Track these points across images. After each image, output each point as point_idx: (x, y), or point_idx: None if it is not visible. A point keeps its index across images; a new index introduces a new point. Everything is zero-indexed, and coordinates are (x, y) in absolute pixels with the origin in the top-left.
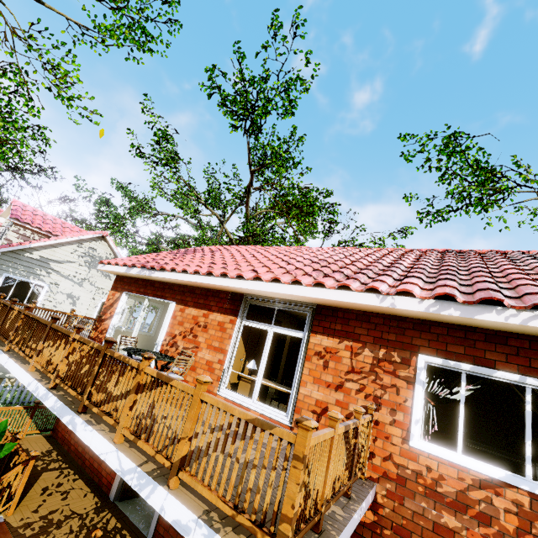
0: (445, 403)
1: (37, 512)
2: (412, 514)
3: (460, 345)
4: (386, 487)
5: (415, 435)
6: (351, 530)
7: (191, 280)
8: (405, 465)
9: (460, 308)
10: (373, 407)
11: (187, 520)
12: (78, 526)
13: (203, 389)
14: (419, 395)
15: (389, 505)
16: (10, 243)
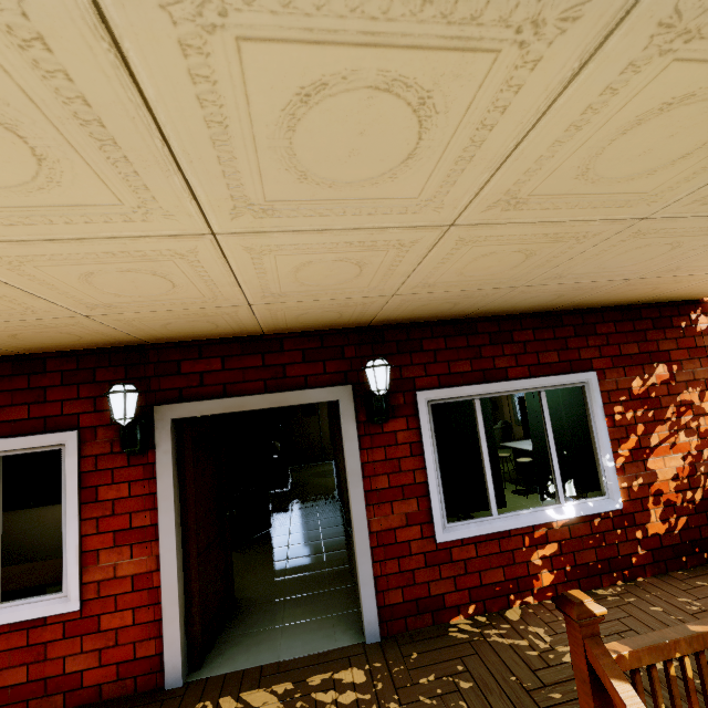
0: None
1: None
2: None
3: None
4: None
5: None
6: None
7: None
8: None
9: None
10: None
11: None
12: None
13: None
14: None
15: None
16: None
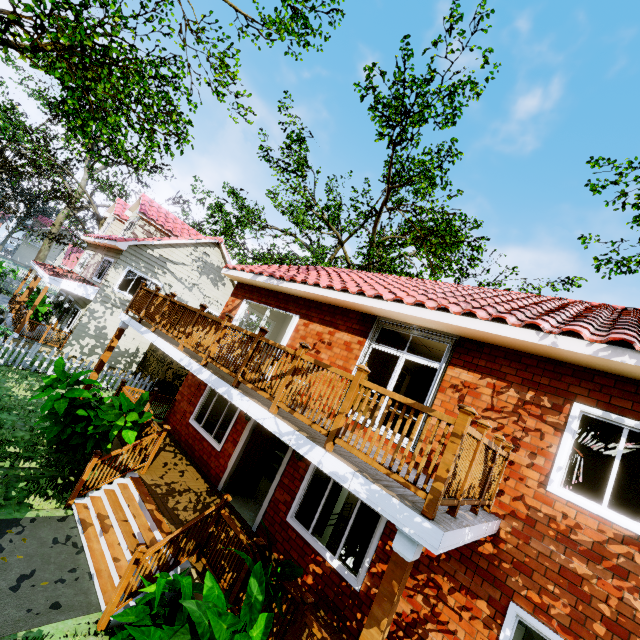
0: (596, 456)
1: (162, 478)
2: (537, 554)
3: (627, 399)
4: (512, 524)
5: (555, 481)
6: (478, 535)
7: (323, 294)
8: (538, 508)
9: (637, 356)
10: (511, 446)
11: (345, 472)
12: (195, 500)
13: (362, 377)
14: (567, 443)
15: (512, 542)
16: (136, 237)
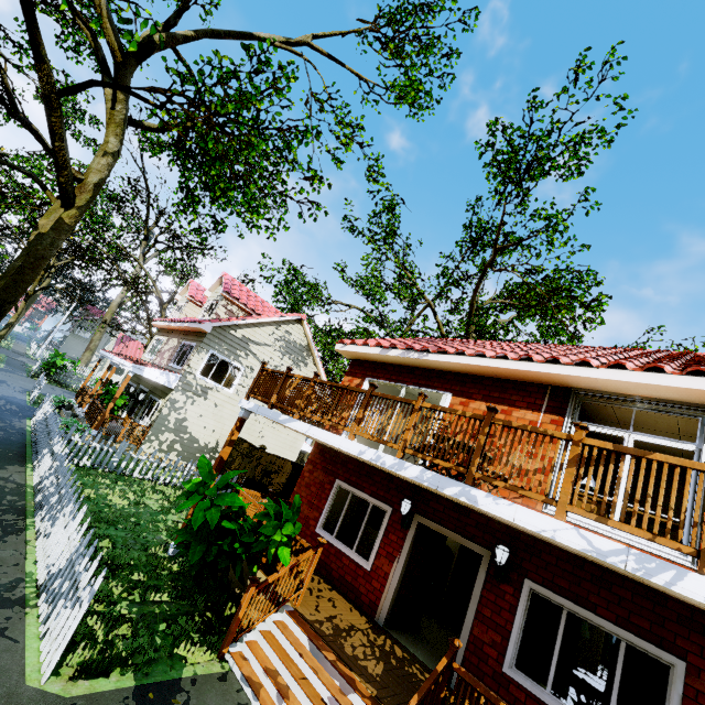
0: None
1: (319, 611)
2: None
3: None
4: None
5: None
6: None
7: (492, 365)
8: None
9: None
10: None
11: None
12: (367, 641)
13: None
14: None
15: None
16: (218, 318)
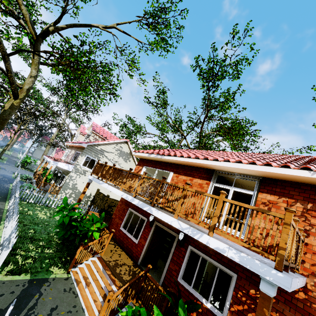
0: None
1: (111, 258)
2: None
3: None
4: (313, 280)
5: None
6: (300, 284)
7: (185, 160)
8: None
9: None
10: (304, 234)
11: (223, 247)
12: (128, 269)
13: (223, 197)
14: None
15: None
16: (90, 141)
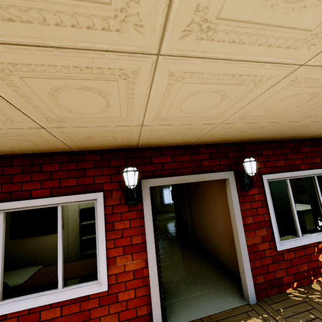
0: None
1: None
2: None
3: None
4: None
5: None
6: None
7: None
8: None
9: None
10: None
11: None
12: None
13: None
14: None
15: None
16: None
